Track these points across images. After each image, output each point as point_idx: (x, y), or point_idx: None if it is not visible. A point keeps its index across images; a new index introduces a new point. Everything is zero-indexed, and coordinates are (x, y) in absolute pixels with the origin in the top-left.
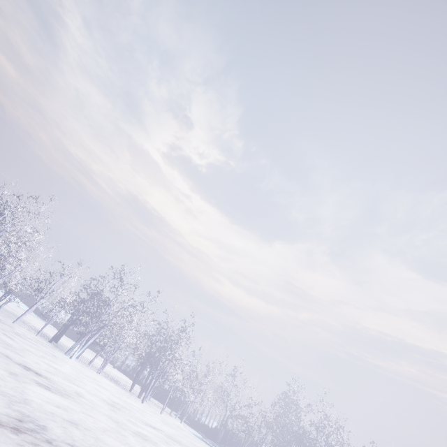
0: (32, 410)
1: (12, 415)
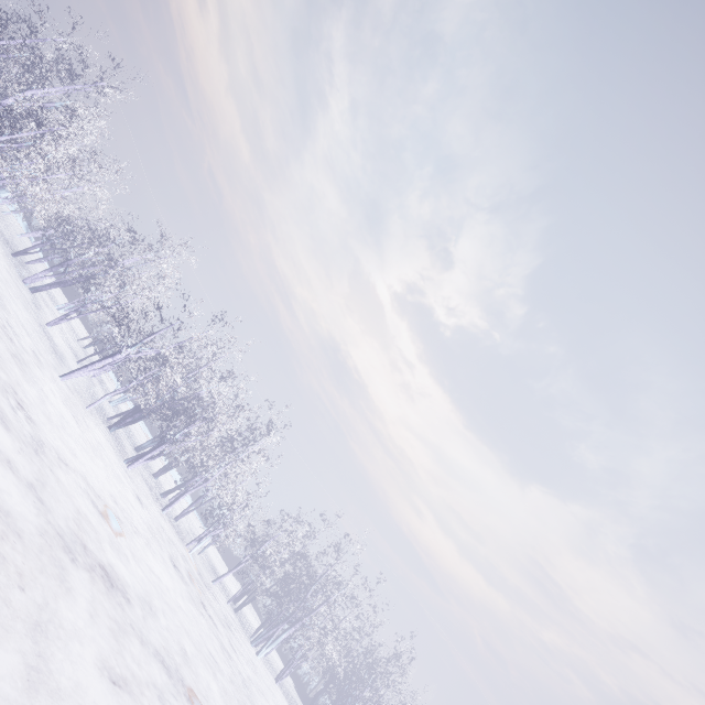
0: None
1: None
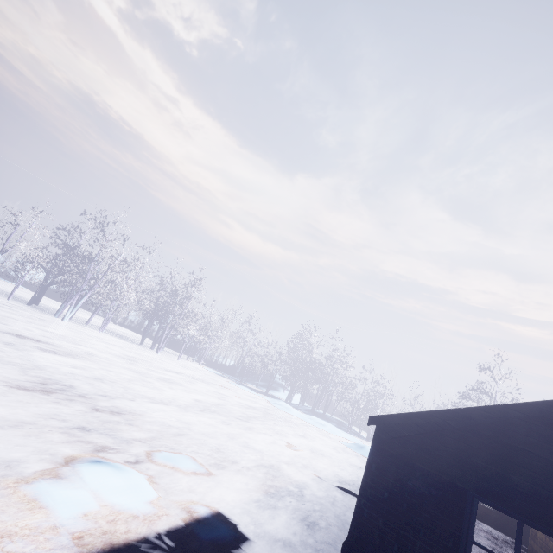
0: (50, 374)
1: (32, 380)
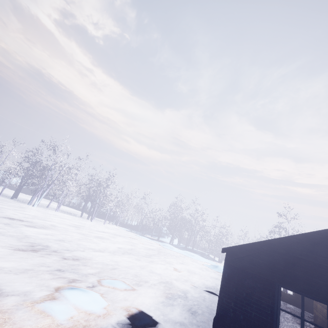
0: (34, 240)
1: (25, 245)
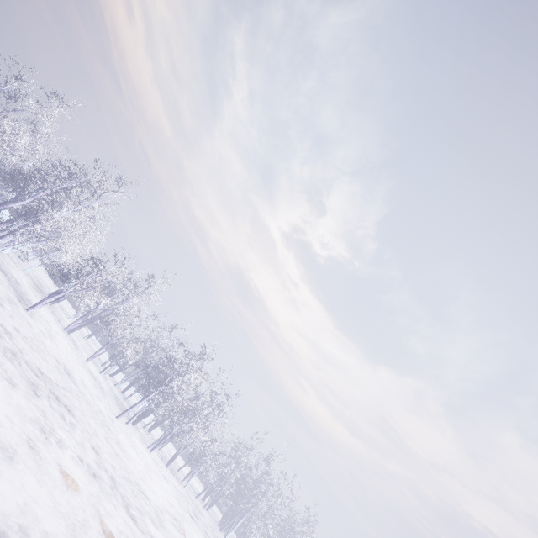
0: None
1: None
